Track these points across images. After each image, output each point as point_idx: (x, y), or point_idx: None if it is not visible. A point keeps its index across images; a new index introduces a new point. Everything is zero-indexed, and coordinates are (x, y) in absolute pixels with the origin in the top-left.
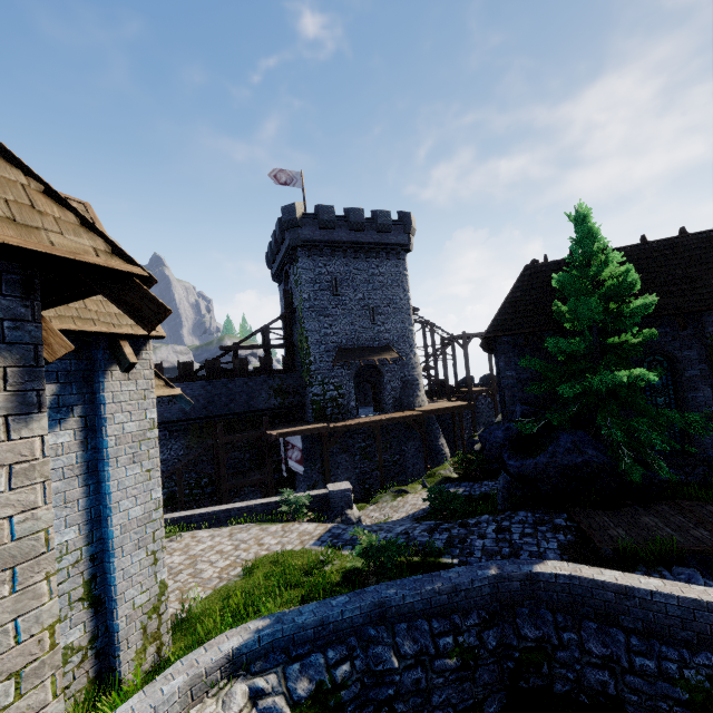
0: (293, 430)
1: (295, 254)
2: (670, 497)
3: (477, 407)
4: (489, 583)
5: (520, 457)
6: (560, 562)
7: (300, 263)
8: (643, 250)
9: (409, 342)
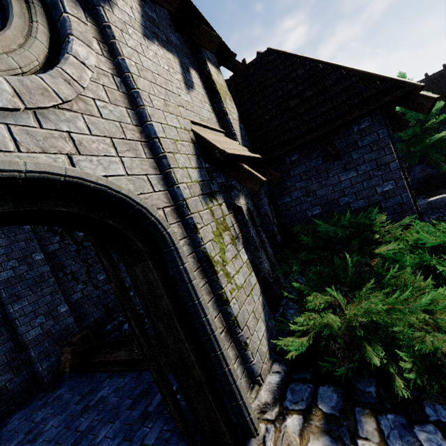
0: None
1: None
2: None
3: None
4: None
5: None
6: (436, 196)
7: None
8: (428, 80)
9: None
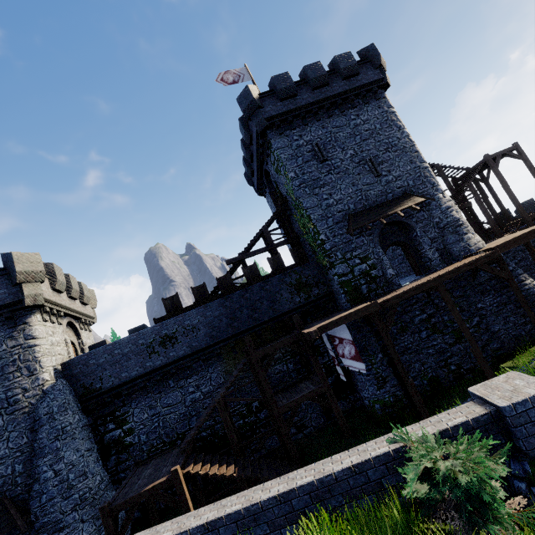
0: (333, 320)
1: (266, 140)
2: None
3: None
4: None
5: None
6: None
7: (273, 145)
8: None
9: (429, 181)
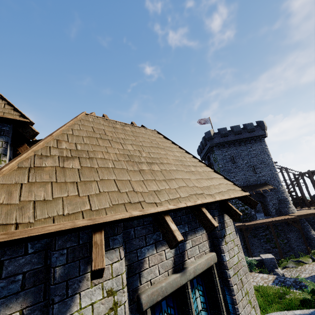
0: None
1: (212, 149)
2: None
3: None
4: None
5: None
6: None
7: (215, 153)
8: None
9: (276, 180)
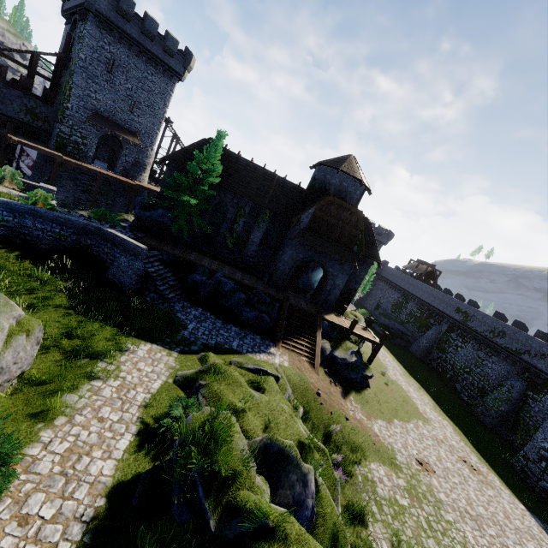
0: (32, 145)
1: (87, 15)
2: (189, 248)
3: None
4: (83, 224)
5: (141, 210)
6: (114, 230)
7: (88, 26)
8: (247, 163)
9: (152, 140)
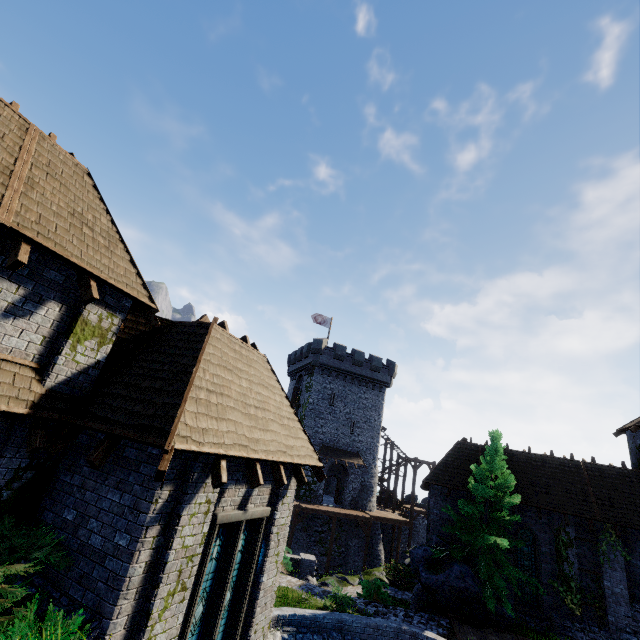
0: None
1: (313, 369)
2: (516, 632)
3: (415, 525)
4: (394, 631)
5: (429, 572)
6: (431, 632)
7: (314, 377)
8: (527, 457)
9: (373, 455)
